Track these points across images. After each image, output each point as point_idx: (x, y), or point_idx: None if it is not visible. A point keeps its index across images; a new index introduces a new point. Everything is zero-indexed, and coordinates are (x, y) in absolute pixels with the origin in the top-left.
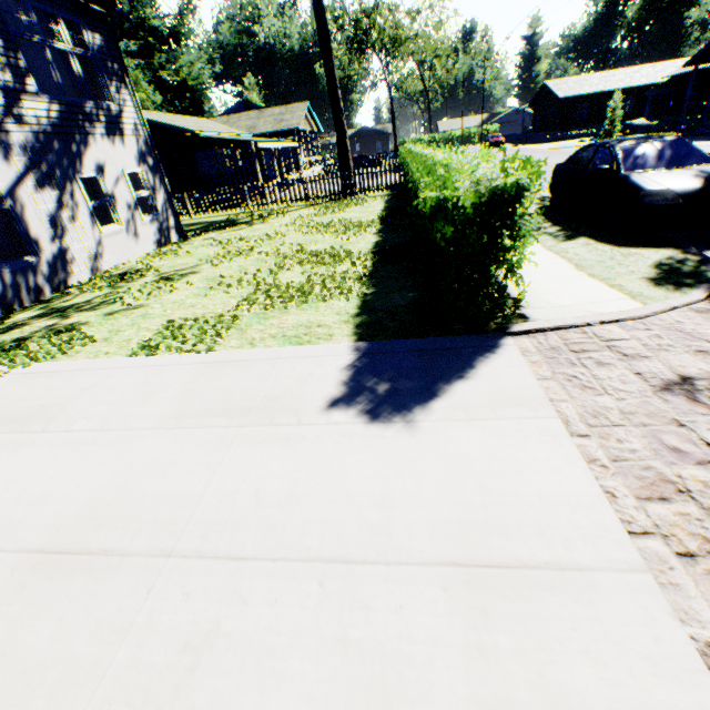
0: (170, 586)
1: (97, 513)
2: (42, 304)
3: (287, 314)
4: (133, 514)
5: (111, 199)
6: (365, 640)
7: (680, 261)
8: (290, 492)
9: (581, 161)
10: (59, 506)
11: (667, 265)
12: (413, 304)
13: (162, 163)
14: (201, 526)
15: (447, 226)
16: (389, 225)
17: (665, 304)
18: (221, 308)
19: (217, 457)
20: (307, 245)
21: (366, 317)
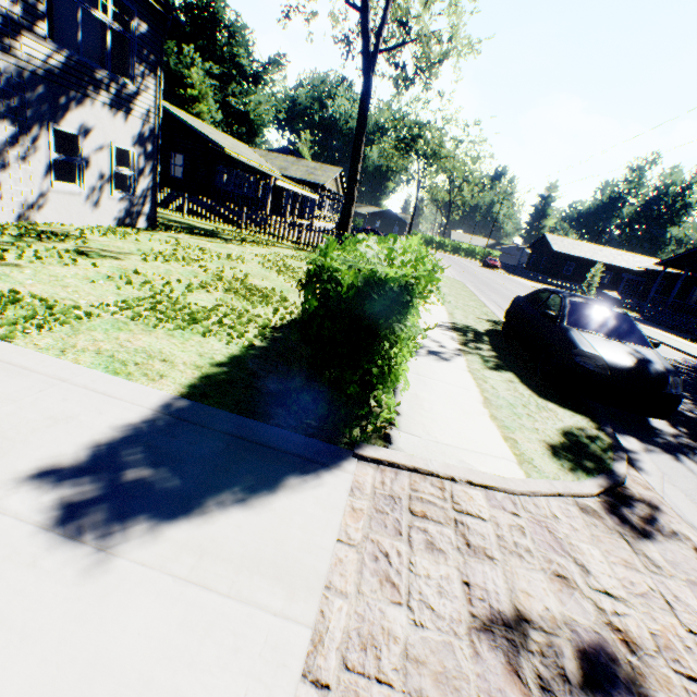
0: None
1: None
2: None
3: (149, 333)
4: None
5: (83, 161)
6: None
7: (591, 436)
8: None
9: (536, 300)
10: None
11: (575, 436)
12: None
13: (184, 162)
14: None
15: (312, 298)
16: None
17: (550, 485)
18: (90, 300)
19: None
20: (254, 278)
21: (226, 371)
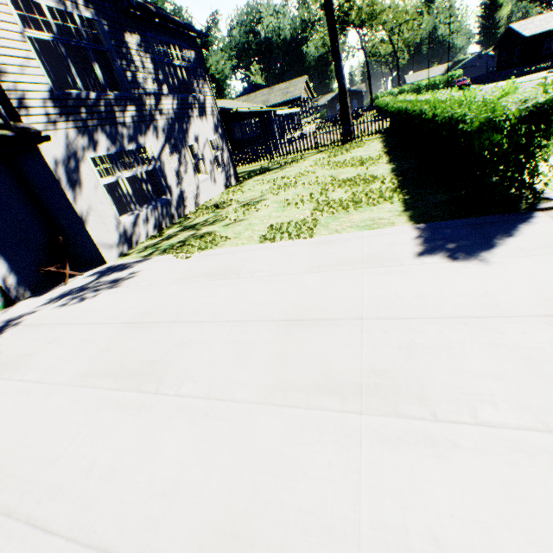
0: (372, 329)
1: (303, 306)
2: (177, 225)
3: (351, 215)
4: (325, 306)
5: (202, 158)
6: (507, 343)
7: None
8: (417, 293)
9: None
10: (278, 305)
11: None
12: (446, 201)
13: None
14: (371, 308)
15: (495, 136)
16: (395, 157)
17: None
18: (300, 216)
19: (358, 282)
20: (337, 176)
21: (413, 211)
